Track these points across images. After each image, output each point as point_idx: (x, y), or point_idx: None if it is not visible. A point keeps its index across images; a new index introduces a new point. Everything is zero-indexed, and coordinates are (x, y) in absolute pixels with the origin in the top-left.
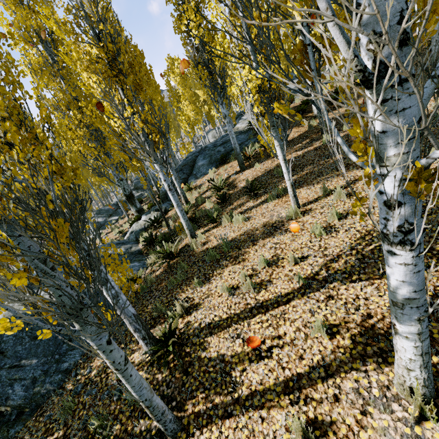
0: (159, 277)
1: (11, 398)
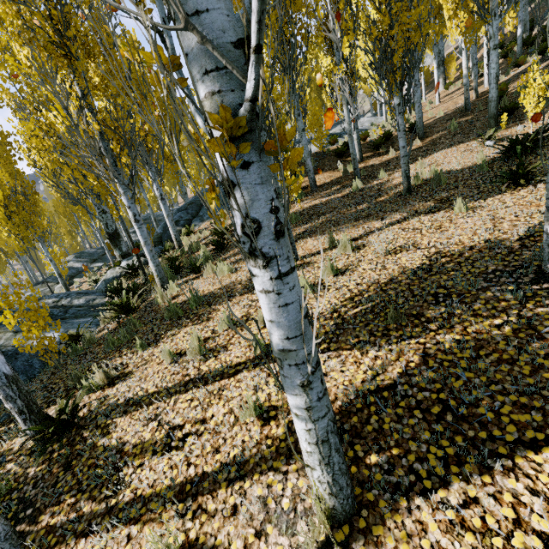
0: (104, 336)
1: None
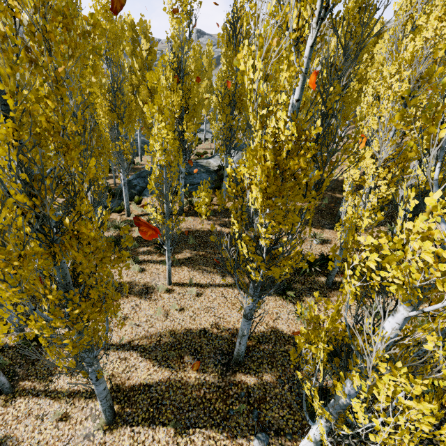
0: None
1: None
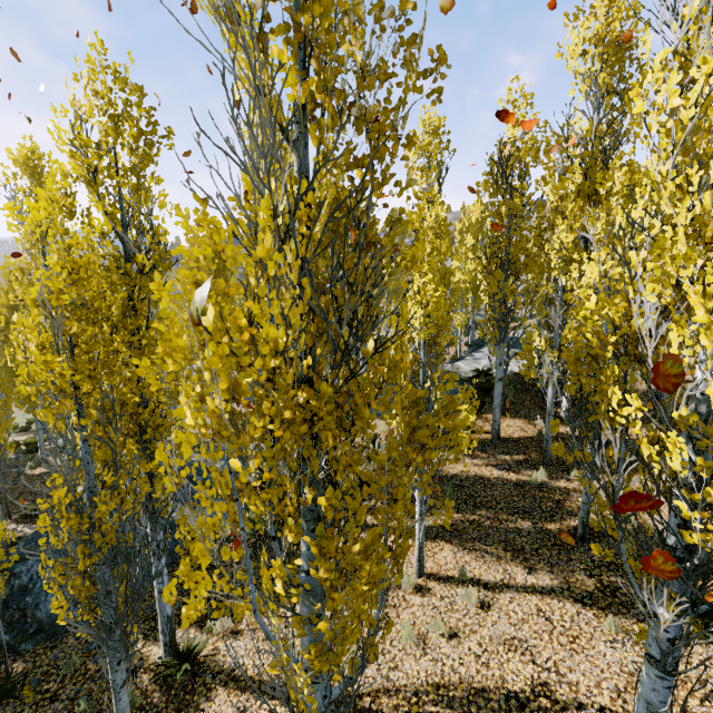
0: None
1: (40, 606)
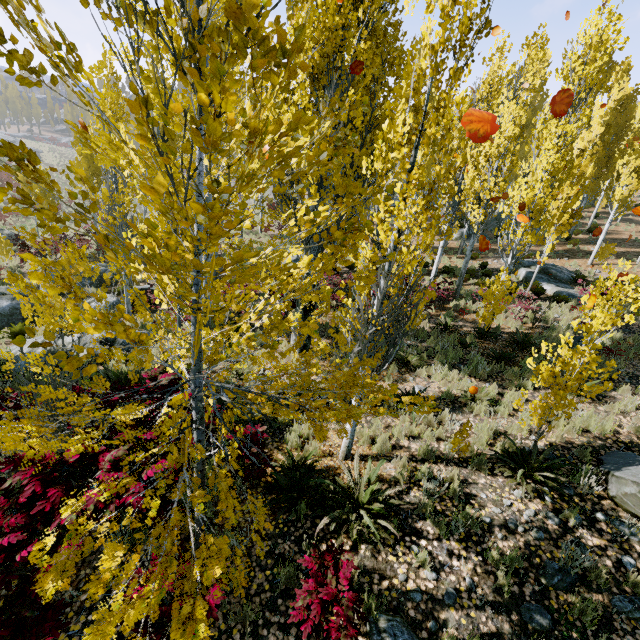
0: None
1: None
